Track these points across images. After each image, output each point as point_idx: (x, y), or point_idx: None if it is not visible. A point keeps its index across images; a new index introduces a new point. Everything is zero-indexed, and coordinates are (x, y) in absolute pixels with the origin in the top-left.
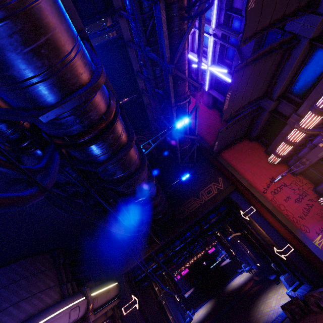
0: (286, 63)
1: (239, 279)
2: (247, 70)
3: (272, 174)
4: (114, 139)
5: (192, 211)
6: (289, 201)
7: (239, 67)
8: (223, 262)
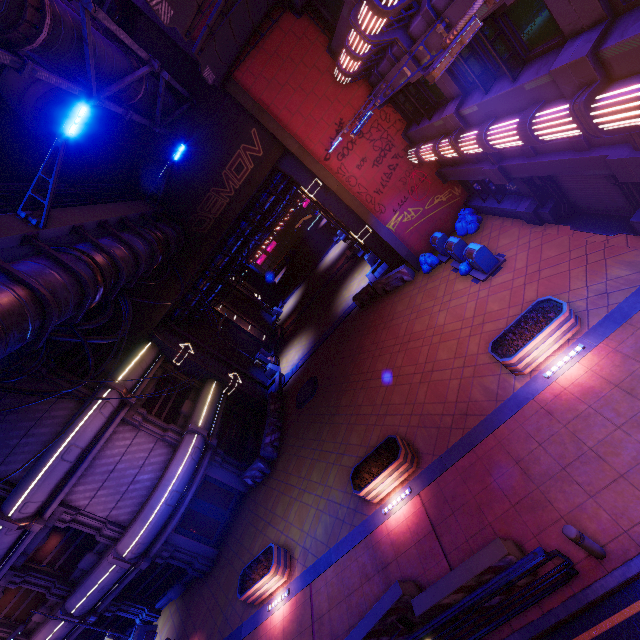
0: None
1: (334, 253)
2: None
3: (341, 112)
4: None
5: (218, 215)
6: (364, 167)
7: None
8: (323, 220)
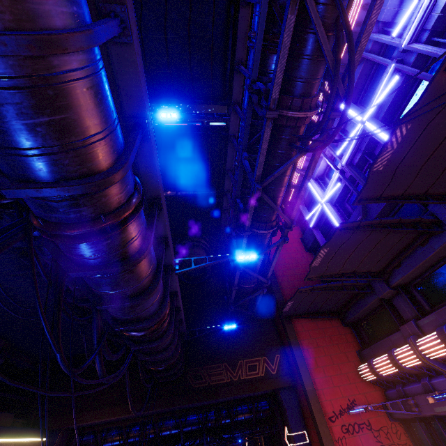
0: (419, 248)
1: None
2: (359, 234)
3: (356, 395)
4: (112, 246)
5: (213, 384)
6: None
7: (348, 226)
8: None
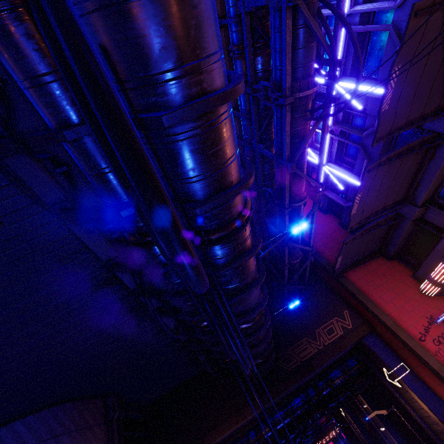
0: (430, 163)
1: None
2: (381, 170)
3: (430, 311)
4: (243, 238)
5: (304, 359)
6: None
7: (372, 167)
8: None
